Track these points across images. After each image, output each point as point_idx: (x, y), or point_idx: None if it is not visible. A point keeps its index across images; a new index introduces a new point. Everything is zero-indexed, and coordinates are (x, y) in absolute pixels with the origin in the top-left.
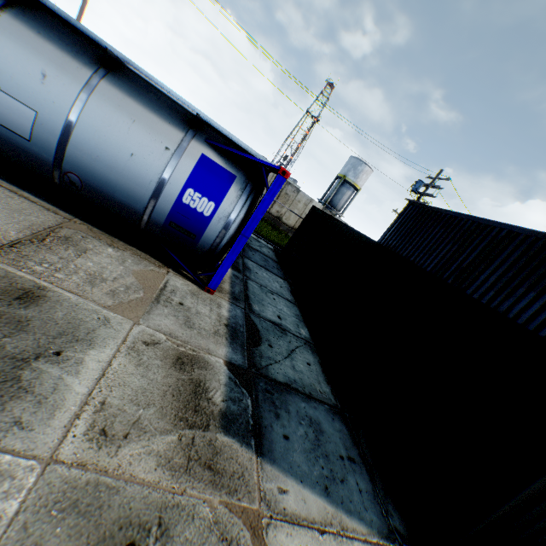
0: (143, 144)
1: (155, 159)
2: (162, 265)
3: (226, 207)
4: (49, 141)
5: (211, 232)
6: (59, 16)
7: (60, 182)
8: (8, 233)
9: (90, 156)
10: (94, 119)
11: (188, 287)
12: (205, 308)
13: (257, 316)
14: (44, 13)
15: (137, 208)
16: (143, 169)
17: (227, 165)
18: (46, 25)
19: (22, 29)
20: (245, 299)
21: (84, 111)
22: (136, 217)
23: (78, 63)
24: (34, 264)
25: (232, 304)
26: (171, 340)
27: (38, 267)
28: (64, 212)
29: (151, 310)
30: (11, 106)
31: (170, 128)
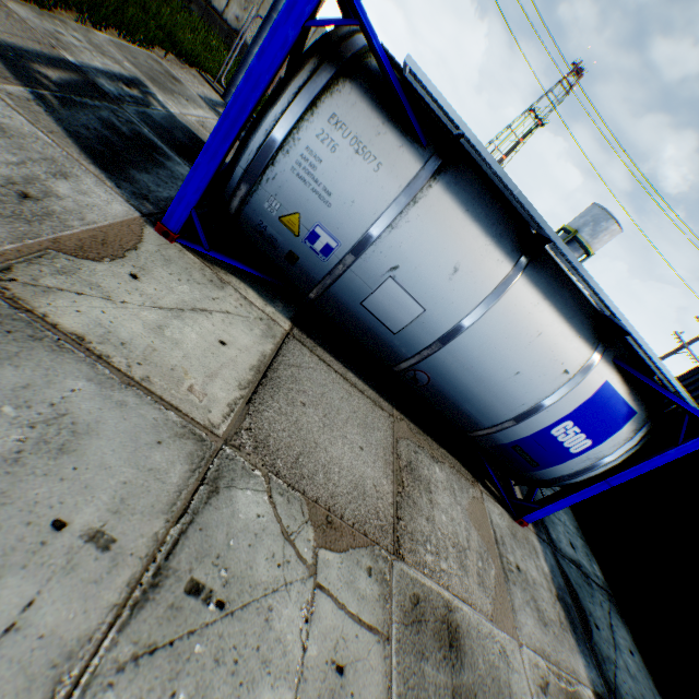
0: (538, 363)
1: (543, 383)
2: (472, 479)
3: (604, 449)
4: (419, 339)
5: (563, 468)
6: (478, 167)
7: (395, 371)
8: (383, 486)
9: (461, 364)
10: (491, 326)
11: (505, 521)
12: (531, 565)
13: (561, 556)
14: (469, 168)
15: (482, 422)
16: (521, 390)
17: (629, 396)
18: (474, 193)
19: (450, 205)
20: (539, 518)
21: (484, 316)
22: (470, 427)
23: (499, 252)
24: (422, 549)
25: (538, 537)
26: (549, 667)
27: (427, 555)
28: (383, 401)
29: (512, 602)
30: (396, 297)
31: (578, 344)
